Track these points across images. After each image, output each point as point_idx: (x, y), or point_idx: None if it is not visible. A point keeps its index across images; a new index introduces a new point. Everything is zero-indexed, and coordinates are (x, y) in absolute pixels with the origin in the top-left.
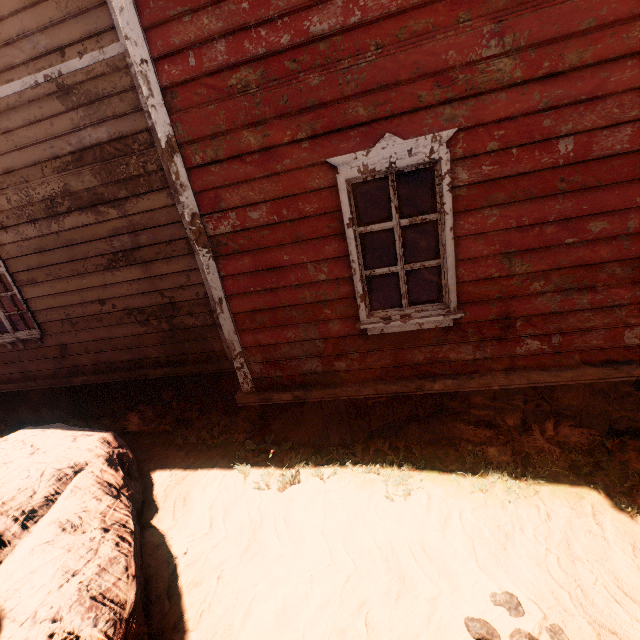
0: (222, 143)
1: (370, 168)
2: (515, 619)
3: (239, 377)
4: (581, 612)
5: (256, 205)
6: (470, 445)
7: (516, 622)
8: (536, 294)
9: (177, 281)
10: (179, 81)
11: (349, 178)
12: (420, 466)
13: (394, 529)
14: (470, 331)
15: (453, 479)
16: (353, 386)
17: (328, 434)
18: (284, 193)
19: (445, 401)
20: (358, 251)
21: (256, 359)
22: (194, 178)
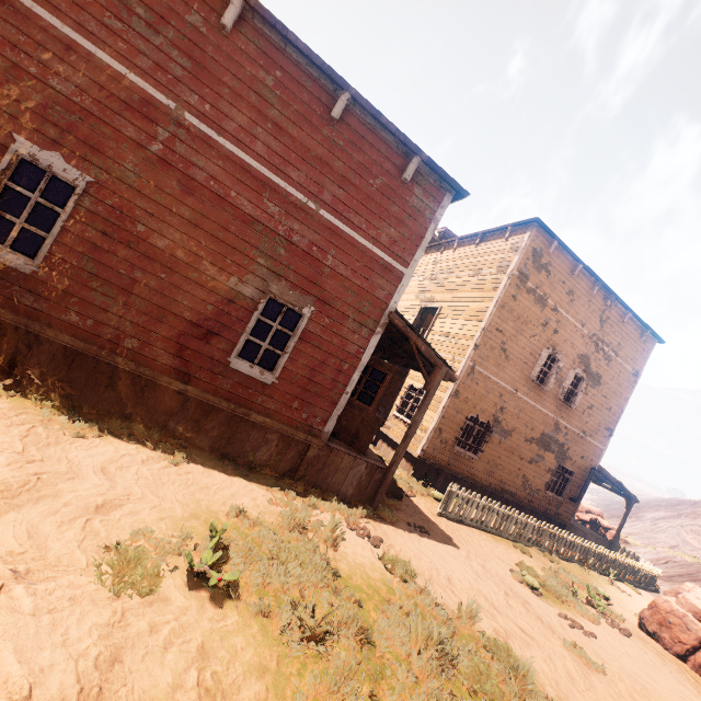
0: None
1: (37, 158)
2: None
3: None
4: None
5: None
6: None
7: None
8: (93, 289)
9: None
10: None
11: (21, 152)
12: None
13: None
14: (40, 287)
15: None
16: None
17: None
18: None
19: None
20: None
21: None
22: None
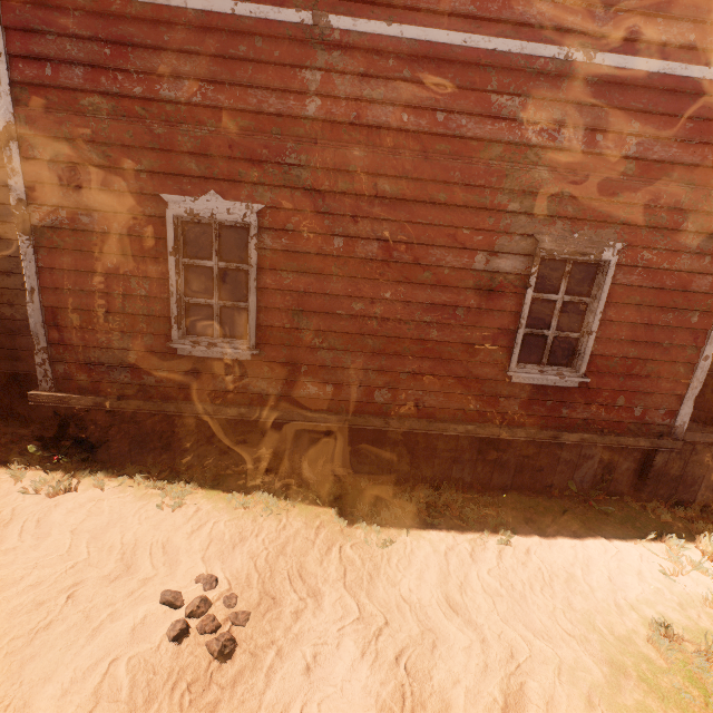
0: (65, 148)
1: (195, 212)
2: (206, 591)
3: (38, 374)
4: (260, 586)
5: (89, 211)
6: (261, 475)
7: (205, 593)
8: (317, 348)
9: (2, 265)
10: (31, 82)
11: (178, 215)
12: (206, 487)
13: (147, 531)
14: (266, 369)
15: (227, 497)
16: (157, 401)
17: (131, 451)
18: (118, 209)
19: (245, 431)
20: (179, 278)
21: (62, 358)
22: (29, 168)
